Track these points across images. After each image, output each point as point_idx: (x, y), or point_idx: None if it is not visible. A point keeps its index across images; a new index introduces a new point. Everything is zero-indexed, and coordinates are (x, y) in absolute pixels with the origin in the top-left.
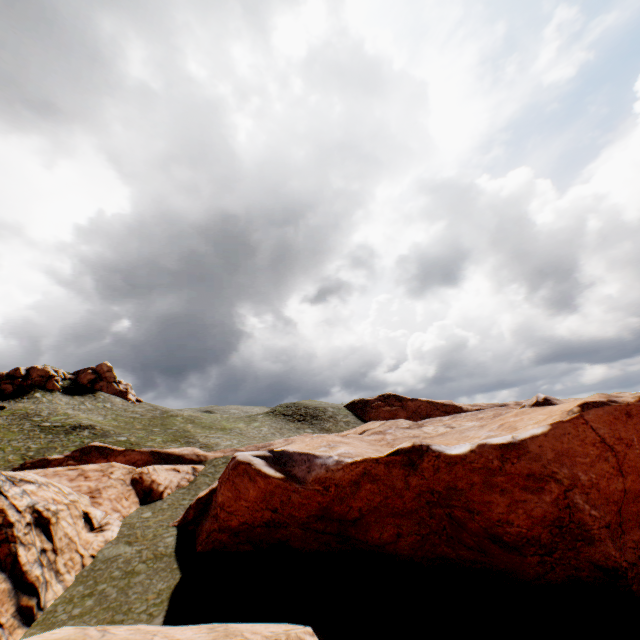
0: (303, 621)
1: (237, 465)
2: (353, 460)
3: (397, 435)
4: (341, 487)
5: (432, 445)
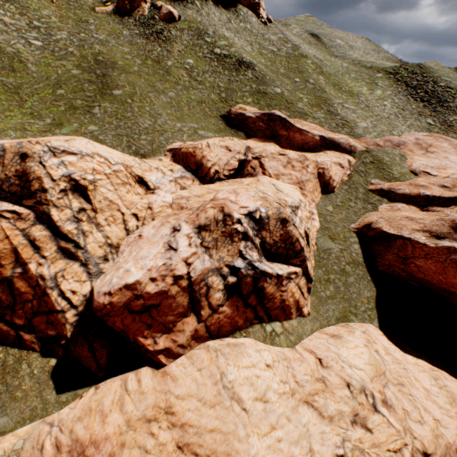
0: None
1: None
2: None
3: None
4: None
5: None
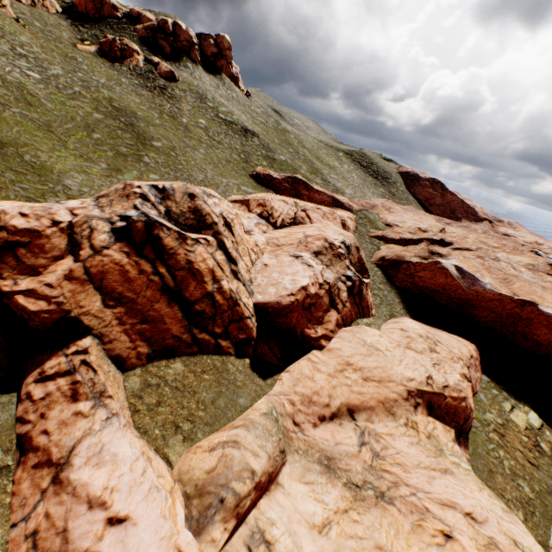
0: (452, 333)
1: (443, 269)
2: (500, 294)
3: (490, 264)
4: (484, 298)
5: (539, 305)
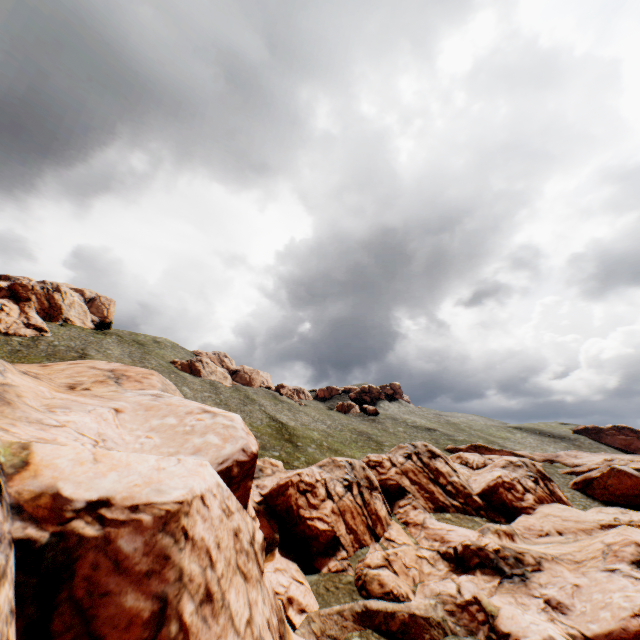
0: None
1: (619, 470)
2: None
3: None
4: None
5: None
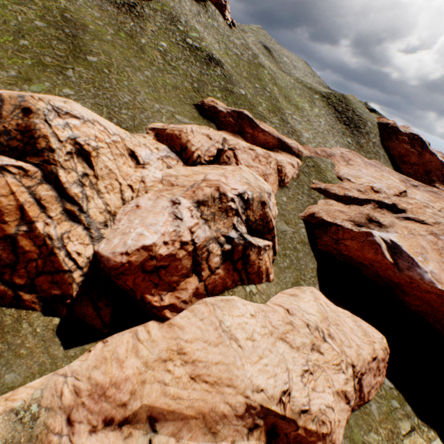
0: (367, 317)
1: (374, 244)
2: (441, 289)
3: None
4: (418, 287)
5: None
